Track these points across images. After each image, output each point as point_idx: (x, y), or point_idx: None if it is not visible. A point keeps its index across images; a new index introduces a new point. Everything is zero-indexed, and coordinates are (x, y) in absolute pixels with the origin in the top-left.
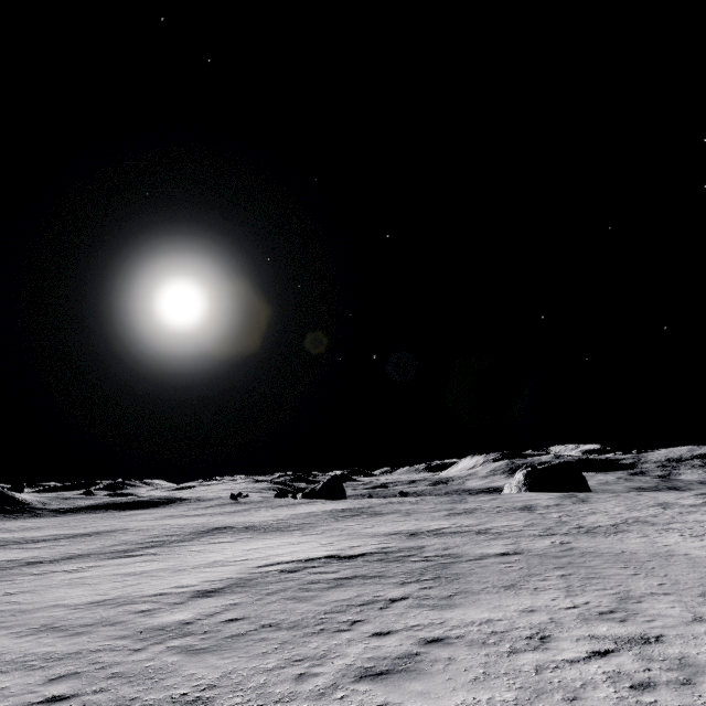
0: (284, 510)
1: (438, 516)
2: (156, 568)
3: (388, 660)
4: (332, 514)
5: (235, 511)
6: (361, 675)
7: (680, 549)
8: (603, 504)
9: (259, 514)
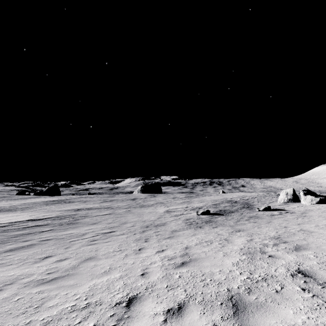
0: (18, 201)
1: (97, 203)
2: None
3: (22, 246)
4: (46, 202)
5: None
6: (6, 251)
7: (158, 210)
8: (159, 197)
9: (0, 203)
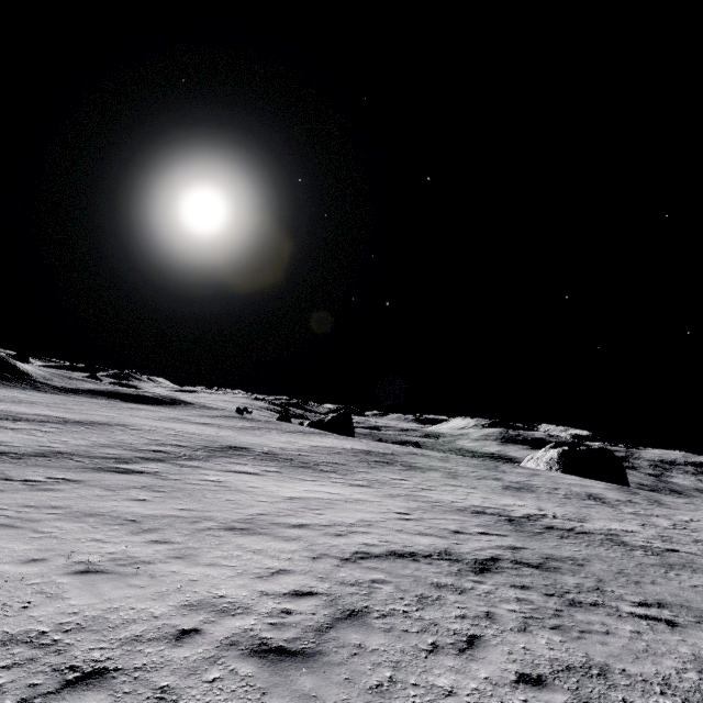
0: (297, 437)
1: (496, 488)
2: (161, 513)
3: None
4: (358, 456)
5: (244, 427)
6: None
7: None
8: (698, 515)
9: (273, 437)
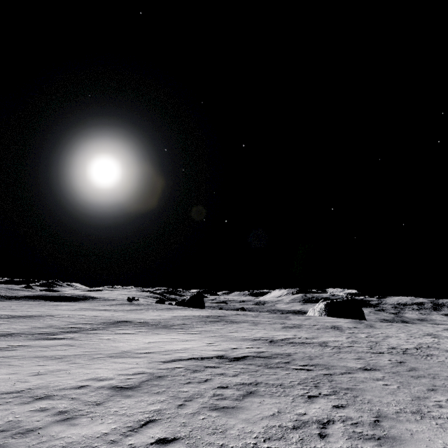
0: (165, 312)
1: (278, 328)
2: (74, 354)
3: None
4: (201, 319)
5: (131, 309)
6: None
7: None
8: (388, 330)
9: (149, 313)
